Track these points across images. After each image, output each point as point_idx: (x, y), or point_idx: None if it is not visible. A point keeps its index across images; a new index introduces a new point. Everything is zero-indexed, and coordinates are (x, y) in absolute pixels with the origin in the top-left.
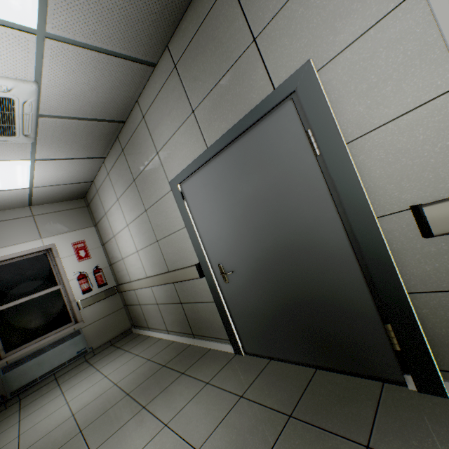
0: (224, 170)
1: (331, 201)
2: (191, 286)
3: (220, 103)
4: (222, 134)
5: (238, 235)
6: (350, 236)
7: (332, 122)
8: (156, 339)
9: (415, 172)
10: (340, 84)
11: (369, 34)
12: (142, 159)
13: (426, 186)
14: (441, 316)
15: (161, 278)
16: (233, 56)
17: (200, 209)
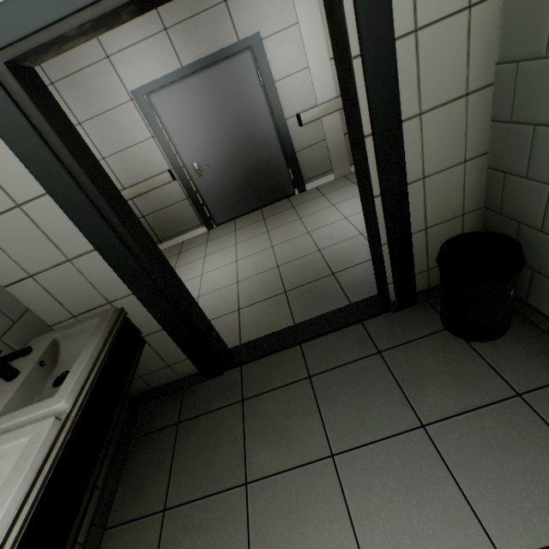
0: (201, 88)
1: (269, 112)
2: (159, 194)
3: (196, 33)
4: (198, 58)
5: (212, 137)
6: (276, 130)
7: (270, 70)
8: None
9: (297, 100)
10: (272, 51)
11: (283, 33)
12: (73, 58)
13: (300, 106)
14: (304, 159)
15: None
16: (208, 3)
17: (174, 119)
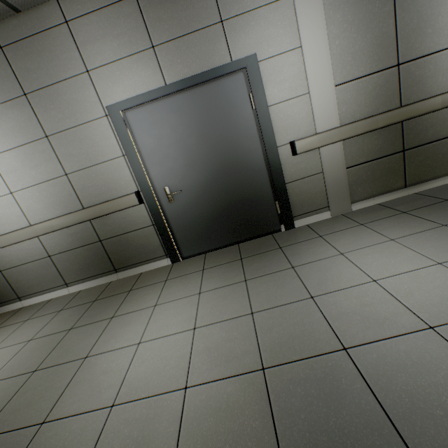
0: (183, 107)
1: (258, 137)
2: (122, 217)
3: (186, 52)
4: (184, 77)
5: (189, 160)
6: (265, 157)
7: (264, 93)
8: (42, 302)
9: (292, 127)
10: (268, 74)
11: (282, 55)
12: (51, 71)
13: (295, 133)
14: (295, 192)
15: (68, 219)
16: (203, 22)
17: (150, 138)
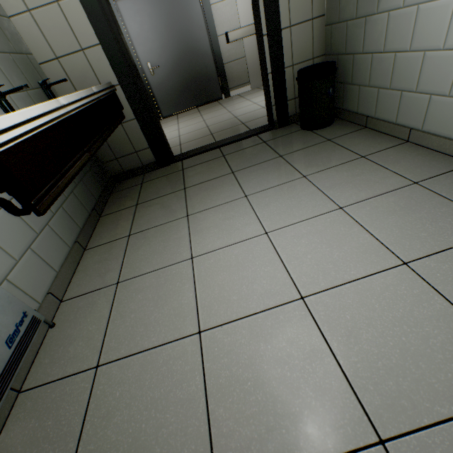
0: (156, 1)
1: (205, 28)
2: None
3: None
4: None
5: (163, 43)
6: (210, 44)
7: None
8: None
9: (226, 22)
10: None
11: None
12: None
13: (228, 27)
14: (230, 71)
15: None
16: None
17: (135, 24)
